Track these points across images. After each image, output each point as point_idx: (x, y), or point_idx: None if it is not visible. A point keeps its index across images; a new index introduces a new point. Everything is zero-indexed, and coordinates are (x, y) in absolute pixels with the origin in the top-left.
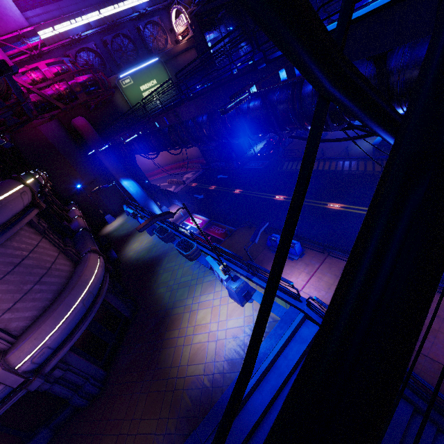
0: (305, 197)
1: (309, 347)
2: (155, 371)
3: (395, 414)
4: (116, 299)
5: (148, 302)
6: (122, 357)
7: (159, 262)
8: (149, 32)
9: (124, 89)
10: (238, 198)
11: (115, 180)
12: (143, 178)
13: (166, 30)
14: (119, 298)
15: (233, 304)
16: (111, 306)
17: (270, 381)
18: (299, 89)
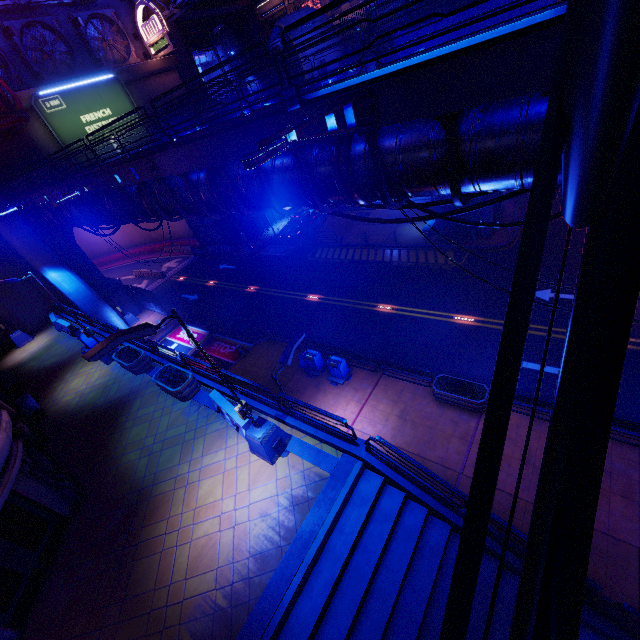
0: (348, 296)
1: (371, 509)
2: (123, 604)
3: (480, 577)
4: (39, 486)
5: (105, 480)
6: (54, 593)
7: (124, 408)
8: (96, 32)
9: (48, 115)
10: (254, 298)
11: (31, 269)
12: (89, 267)
13: (128, 34)
14: (45, 483)
15: (258, 463)
16: (27, 502)
17: (323, 573)
18: (347, 148)
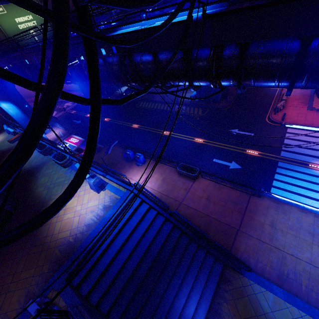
0: (151, 126)
1: (135, 210)
2: (33, 241)
3: (173, 236)
4: None
5: (28, 198)
6: None
7: (38, 170)
8: None
9: None
10: (108, 124)
11: None
12: (24, 102)
13: None
14: (0, 197)
15: (93, 193)
16: None
17: (111, 231)
18: (123, 59)
